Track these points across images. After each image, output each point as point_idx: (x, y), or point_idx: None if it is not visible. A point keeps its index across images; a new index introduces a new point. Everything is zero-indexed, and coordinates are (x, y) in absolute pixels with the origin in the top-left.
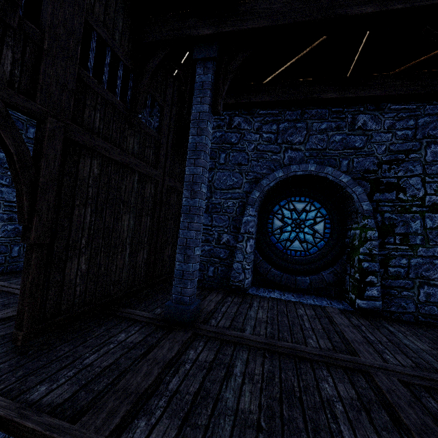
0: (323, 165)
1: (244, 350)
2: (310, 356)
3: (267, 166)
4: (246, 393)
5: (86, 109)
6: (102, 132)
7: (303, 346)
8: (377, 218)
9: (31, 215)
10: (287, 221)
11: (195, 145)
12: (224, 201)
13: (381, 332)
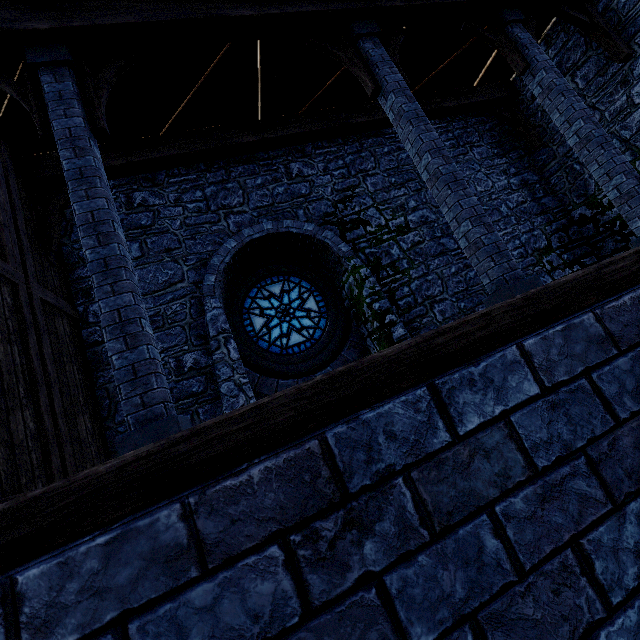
0: (279, 220)
1: None
2: None
3: (211, 241)
4: None
5: None
6: None
7: None
8: (361, 257)
9: None
10: (269, 313)
11: (78, 171)
12: (165, 307)
13: None
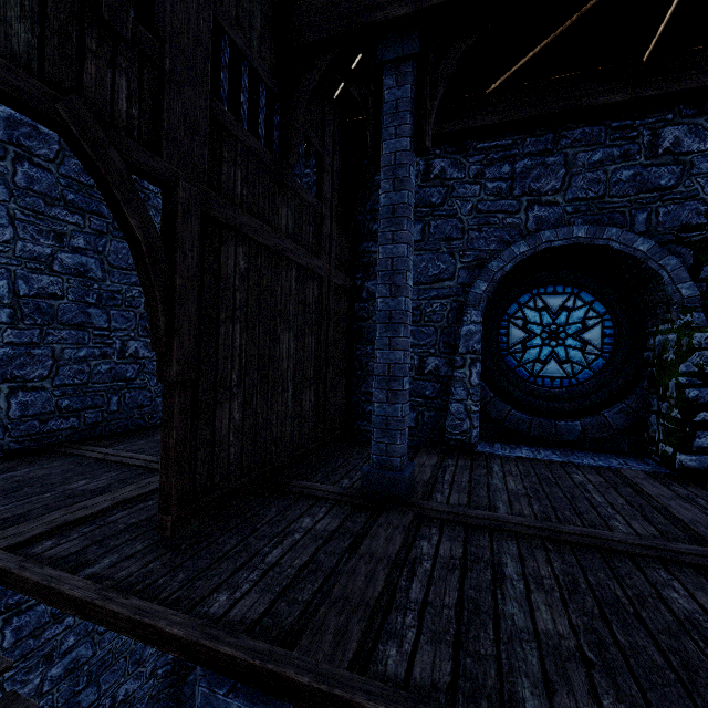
0: (600, 226)
1: (508, 540)
2: (626, 548)
3: (498, 237)
4: (540, 606)
5: (223, 166)
6: (245, 201)
7: (608, 532)
8: None
9: (170, 338)
10: (533, 329)
11: (391, 208)
12: (426, 303)
13: None
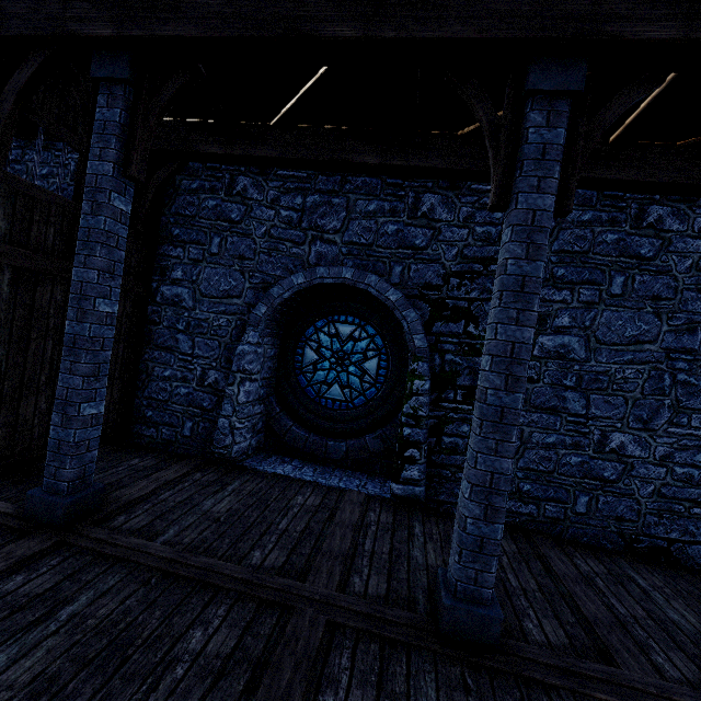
0: (364, 272)
1: (121, 573)
2: (223, 582)
3: (284, 265)
4: (40, 651)
5: None
6: None
7: (229, 564)
8: (435, 361)
9: None
10: (324, 353)
11: (88, 231)
12: (214, 317)
13: (394, 537)
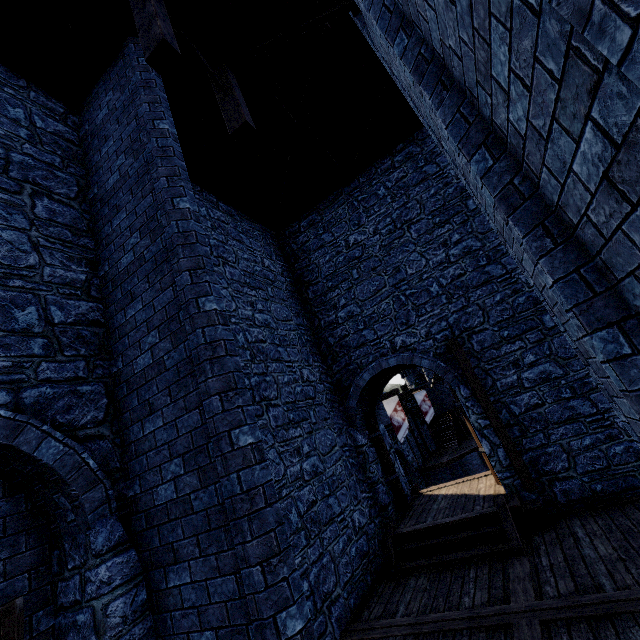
0: None
1: None
2: None
3: None
4: None
5: None
6: None
7: None
8: None
9: None
10: None
11: None
12: None
13: None
